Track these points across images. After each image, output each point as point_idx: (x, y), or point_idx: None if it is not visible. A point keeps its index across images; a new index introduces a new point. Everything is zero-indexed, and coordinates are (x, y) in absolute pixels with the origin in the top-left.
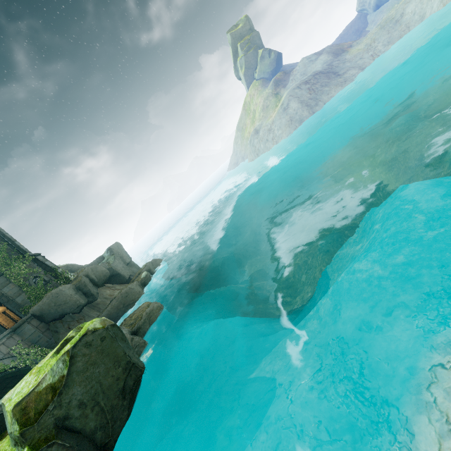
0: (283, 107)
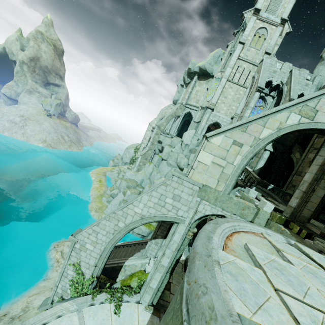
0: None
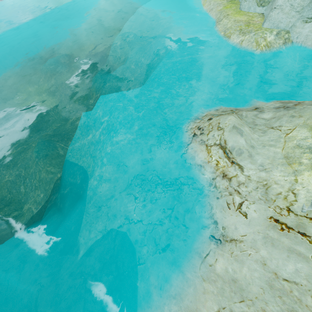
0: None
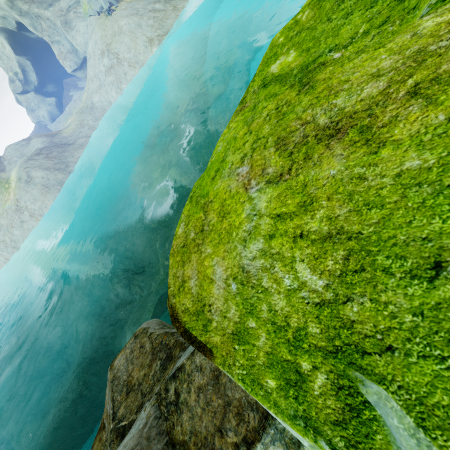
0: (24, 180)
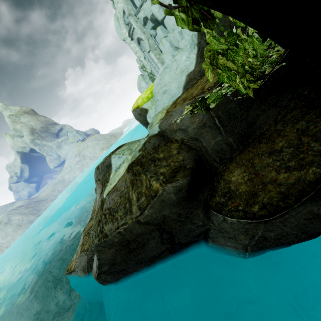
0: (4, 222)
